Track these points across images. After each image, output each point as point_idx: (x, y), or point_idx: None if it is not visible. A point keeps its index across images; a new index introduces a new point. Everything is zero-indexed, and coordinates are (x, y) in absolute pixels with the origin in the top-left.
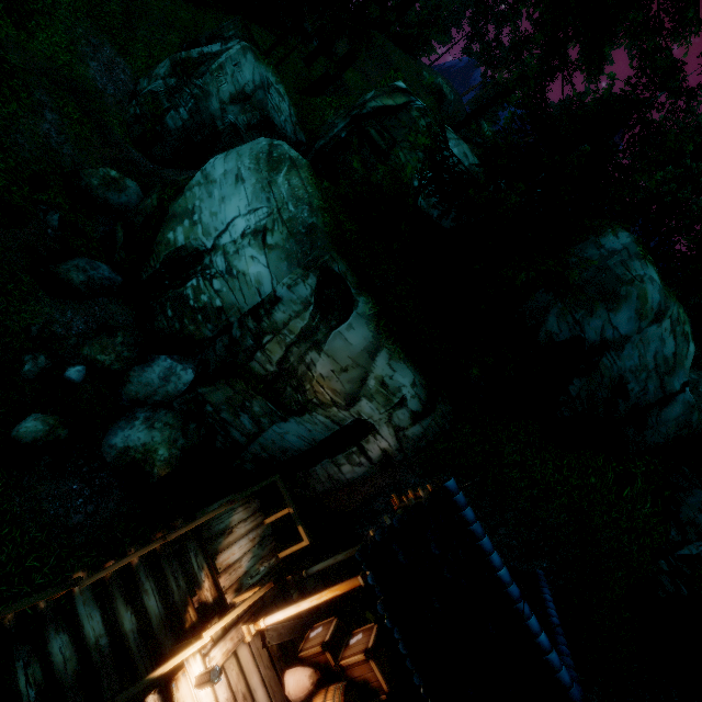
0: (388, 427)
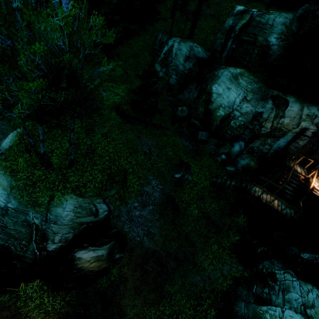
0: (312, 125)
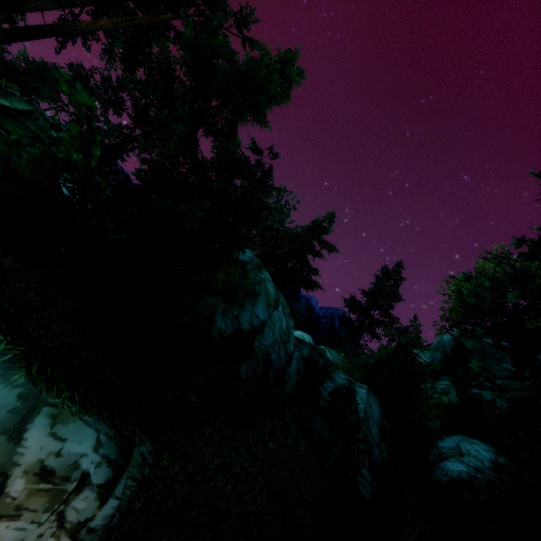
0: (59, 537)
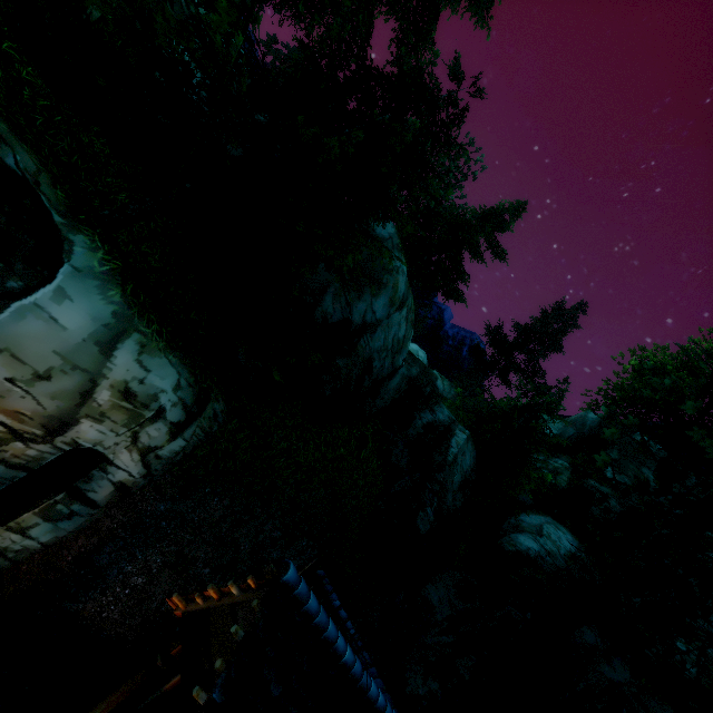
0: (131, 452)
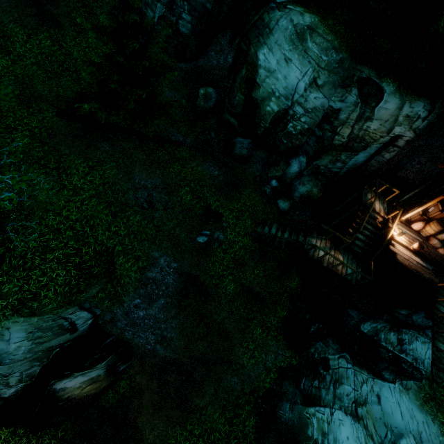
0: (410, 131)
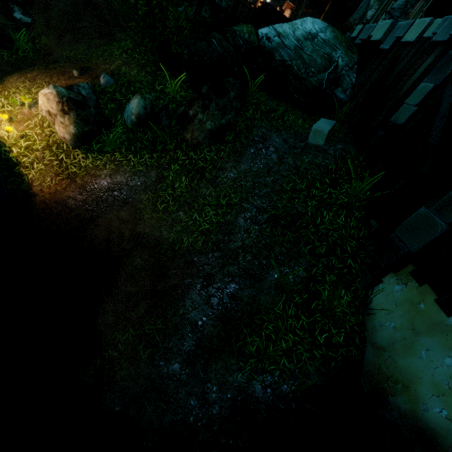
0: None
